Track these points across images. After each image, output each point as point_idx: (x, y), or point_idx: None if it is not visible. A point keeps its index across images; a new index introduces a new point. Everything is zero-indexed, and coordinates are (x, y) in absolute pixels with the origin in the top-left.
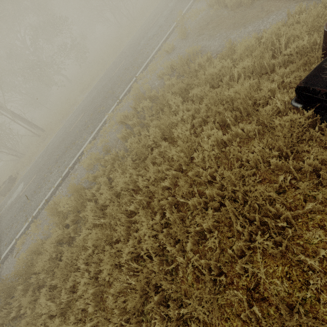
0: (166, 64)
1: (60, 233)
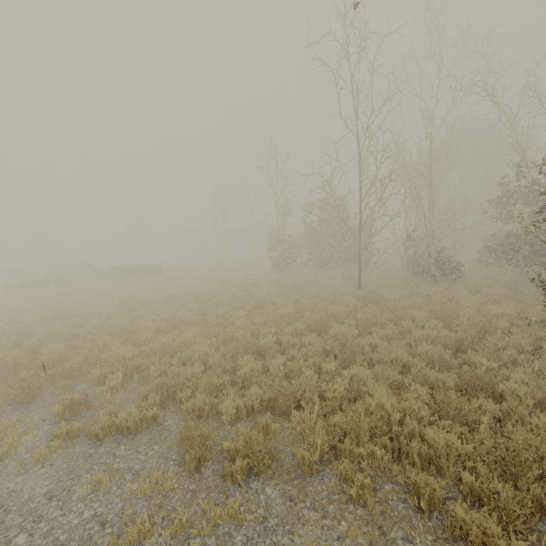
0: None
1: None
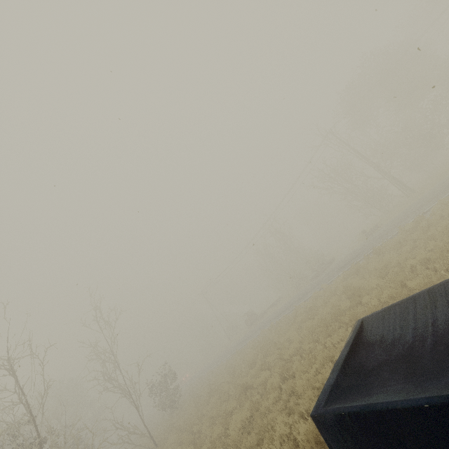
0: None
1: (402, 236)
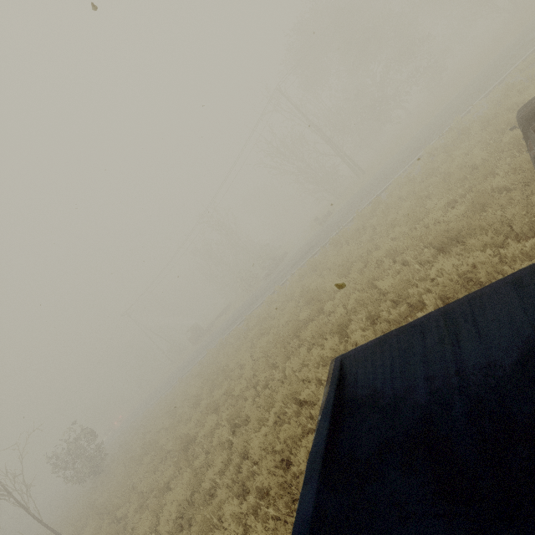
0: (496, 92)
1: (360, 223)
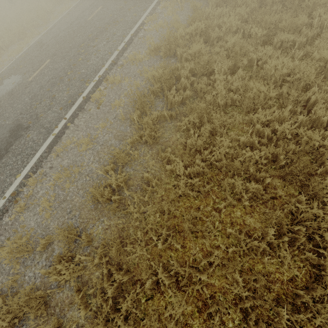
0: None
1: (200, 45)
